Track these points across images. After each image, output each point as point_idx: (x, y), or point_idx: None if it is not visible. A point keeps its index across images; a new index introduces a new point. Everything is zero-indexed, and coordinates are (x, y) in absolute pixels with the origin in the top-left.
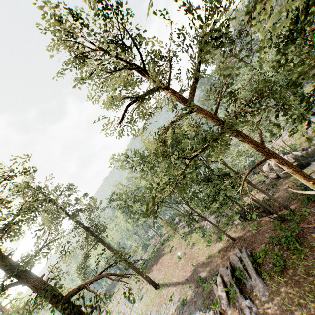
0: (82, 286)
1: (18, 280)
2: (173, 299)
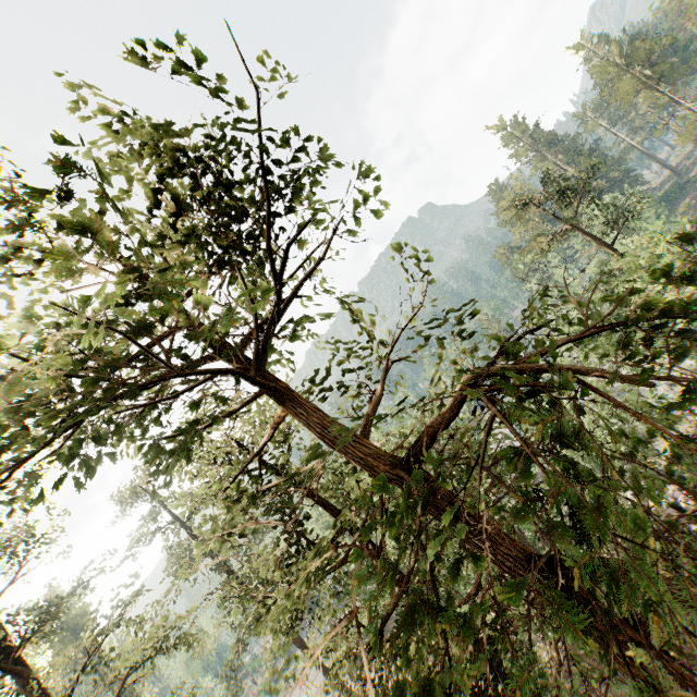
0: None
1: None
2: None
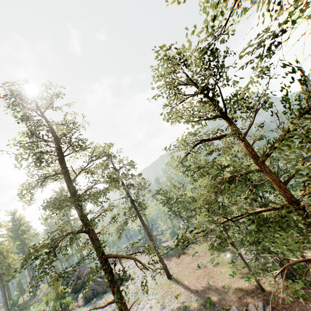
0: (117, 256)
1: (85, 230)
2: (179, 298)
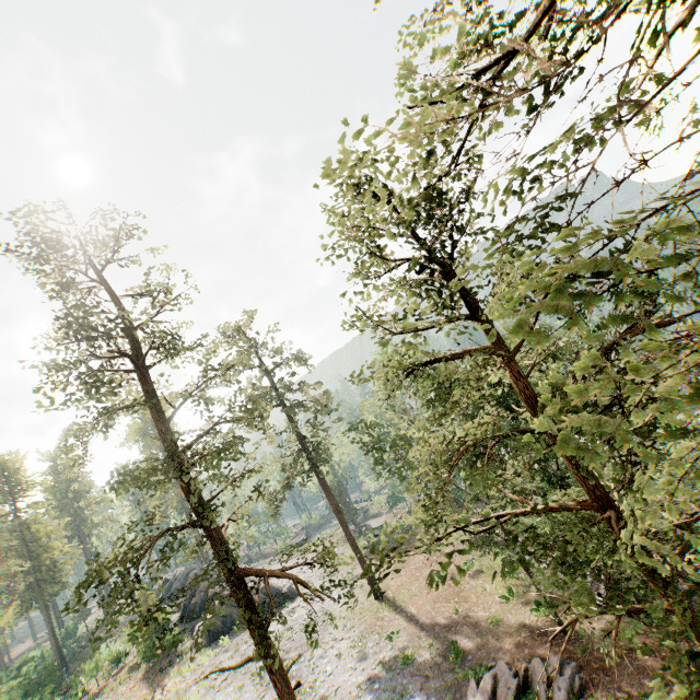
0: (262, 573)
1: (197, 521)
2: (395, 640)
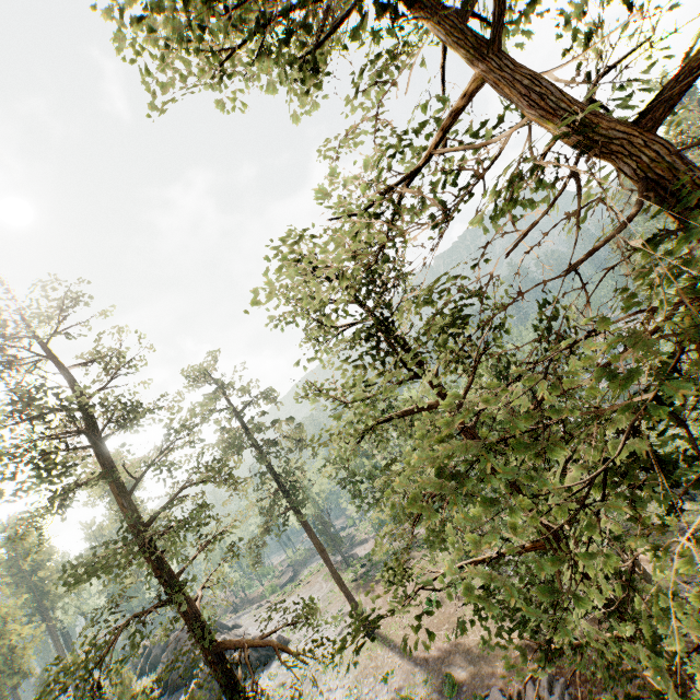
0: (242, 644)
1: (168, 598)
2: (391, 681)
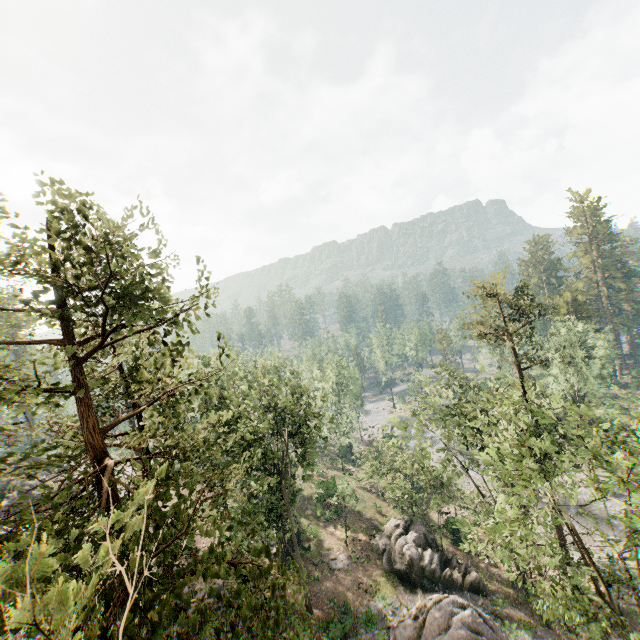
0: None
1: None
2: None
